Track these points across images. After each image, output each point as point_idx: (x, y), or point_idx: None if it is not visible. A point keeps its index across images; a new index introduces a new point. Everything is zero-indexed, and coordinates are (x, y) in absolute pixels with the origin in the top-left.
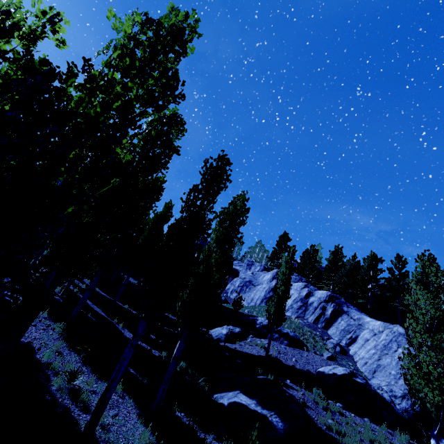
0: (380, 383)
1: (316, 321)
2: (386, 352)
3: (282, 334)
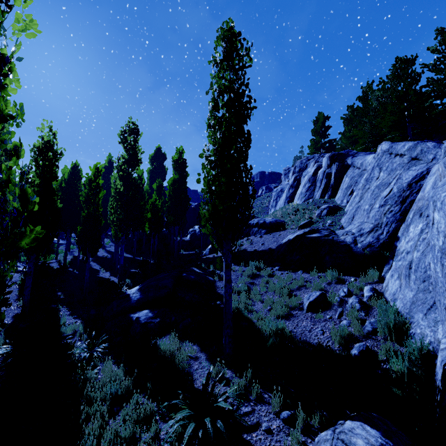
0: (352, 228)
1: (322, 195)
2: (367, 186)
3: (260, 225)
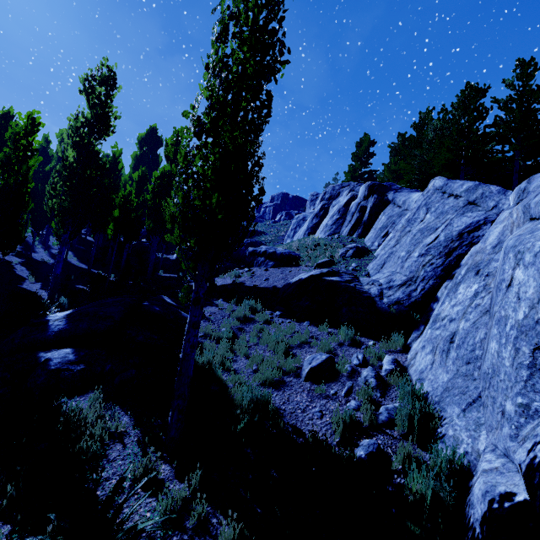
0: (380, 277)
1: (351, 232)
2: (408, 229)
3: (268, 255)
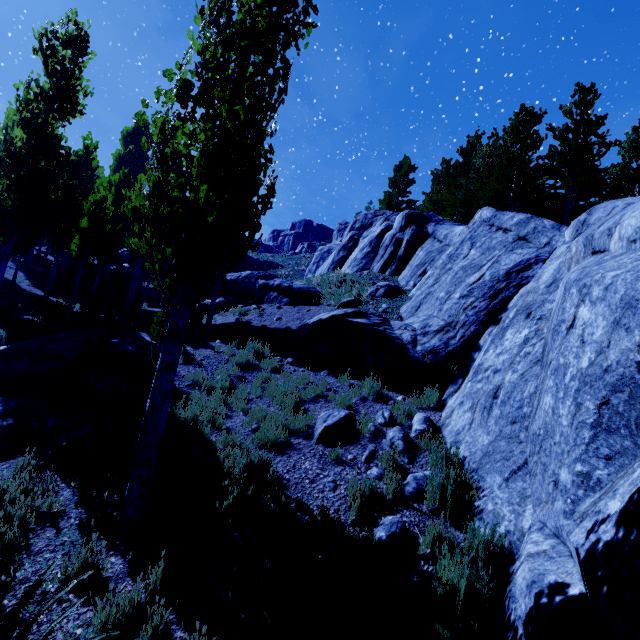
0: (414, 321)
1: (383, 268)
2: (449, 266)
3: (282, 289)
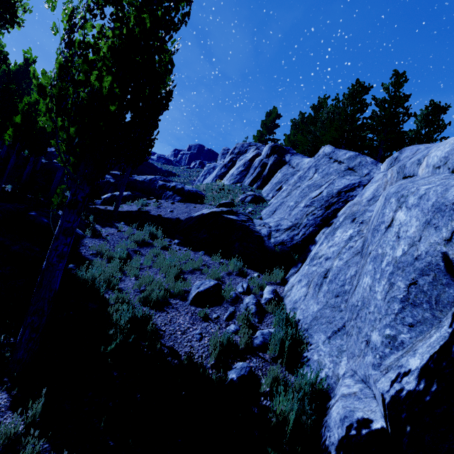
0: (270, 221)
1: (252, 183)
2: (298, 184)
3: (176, 190)
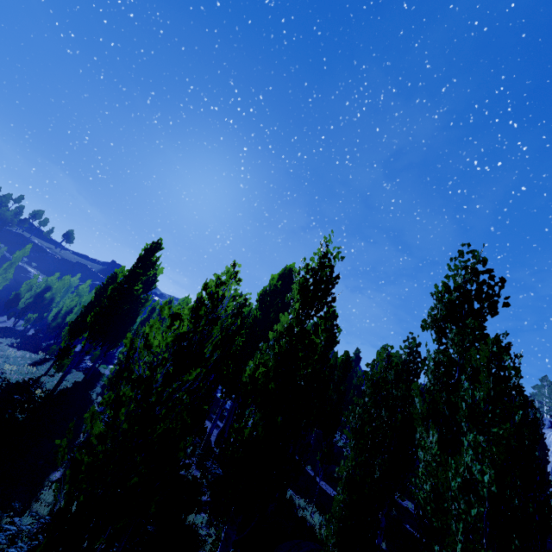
0: None
1: None
2: None
3: None
